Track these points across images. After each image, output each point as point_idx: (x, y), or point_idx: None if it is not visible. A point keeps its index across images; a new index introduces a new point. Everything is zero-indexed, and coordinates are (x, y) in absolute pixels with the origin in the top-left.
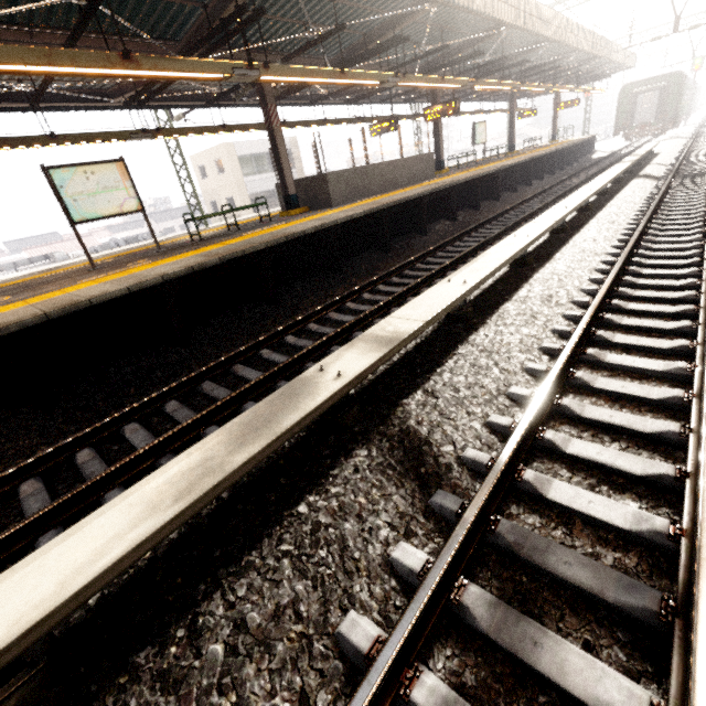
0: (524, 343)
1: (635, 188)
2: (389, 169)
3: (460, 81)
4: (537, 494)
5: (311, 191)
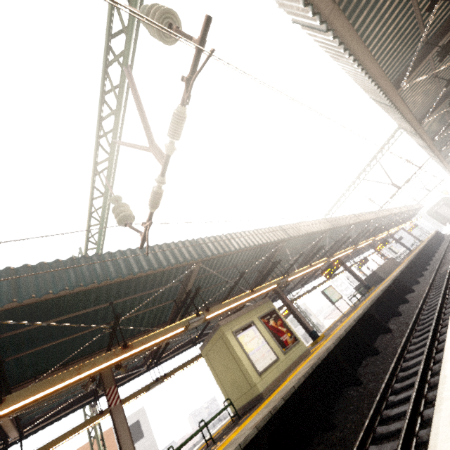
0: None
1: None
2: (386, 265)
3: (384, 233)
4: None
5: (371, 280)
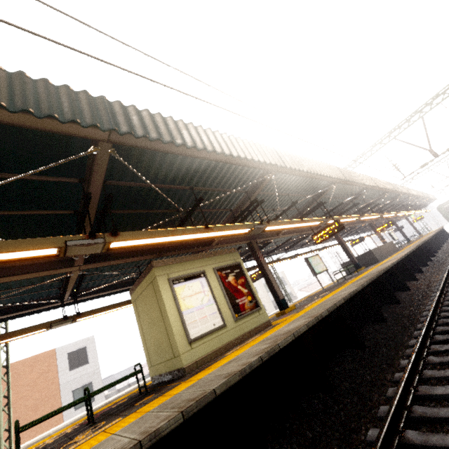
0: None
1: None
2: (384, 247)
3: (393, 213)
4: None
5: (363, 260)
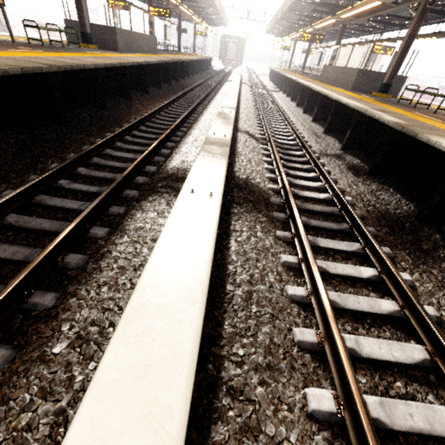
0: (252, 121)
1: (245, 87)
2: (140, 38)
3: (177, 0)
4: (276, 141)
5: (101, 35)
